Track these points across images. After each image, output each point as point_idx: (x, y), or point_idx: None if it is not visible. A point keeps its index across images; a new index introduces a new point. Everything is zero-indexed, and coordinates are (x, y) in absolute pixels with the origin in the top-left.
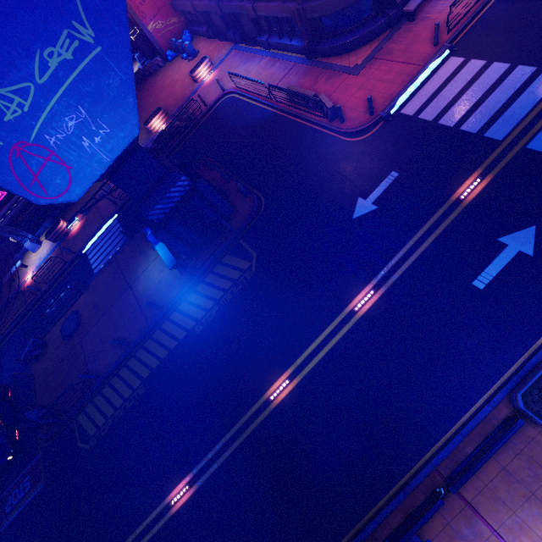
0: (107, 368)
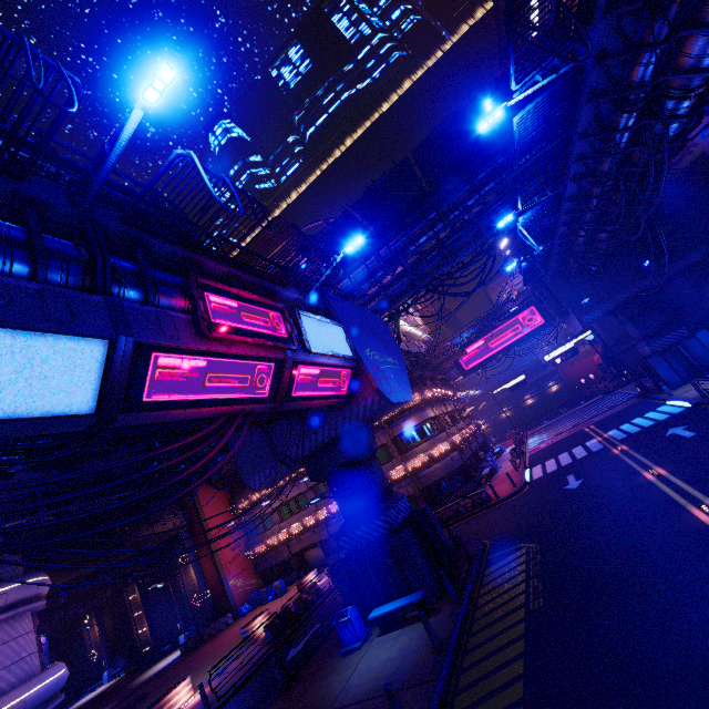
0: None
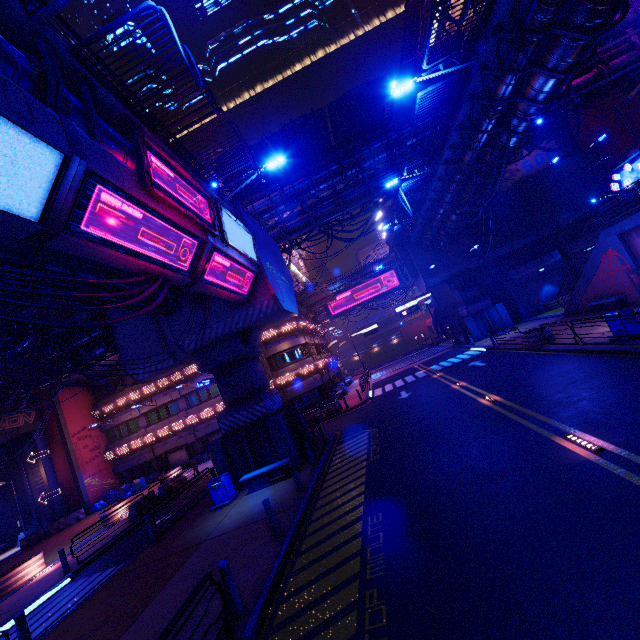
0: (258, 583)
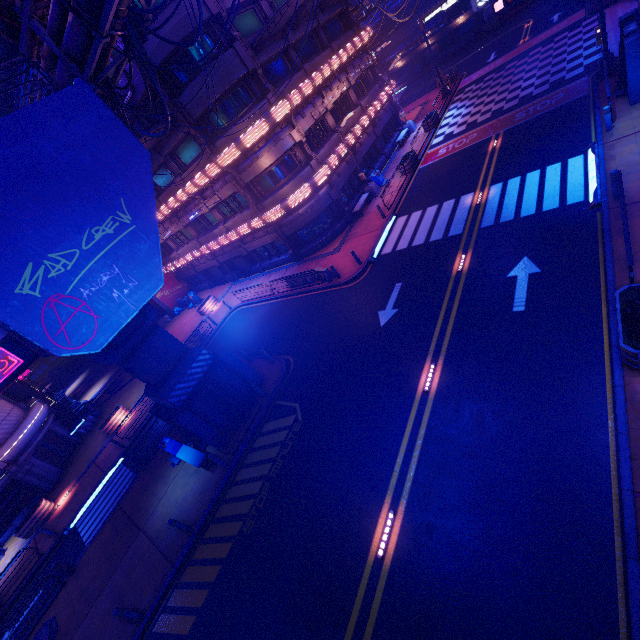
0: None
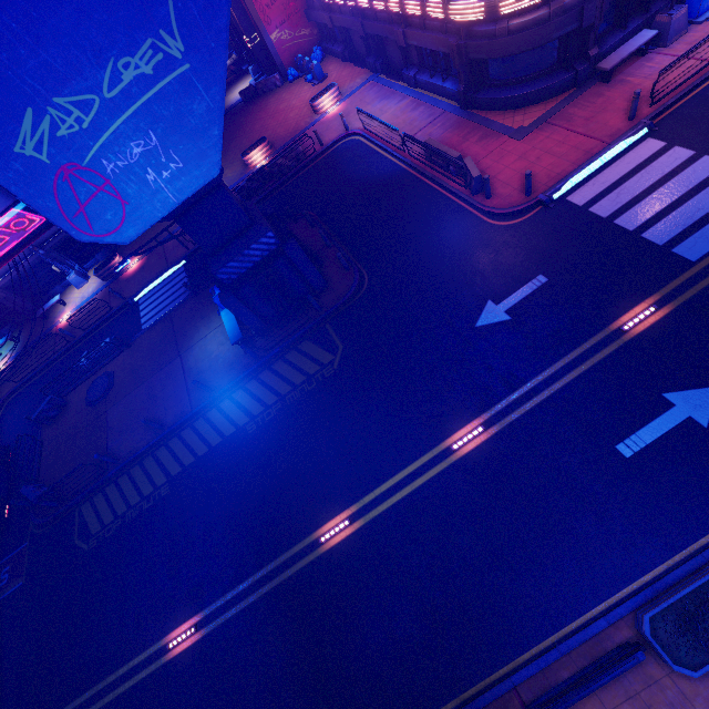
0: (131, 453)
